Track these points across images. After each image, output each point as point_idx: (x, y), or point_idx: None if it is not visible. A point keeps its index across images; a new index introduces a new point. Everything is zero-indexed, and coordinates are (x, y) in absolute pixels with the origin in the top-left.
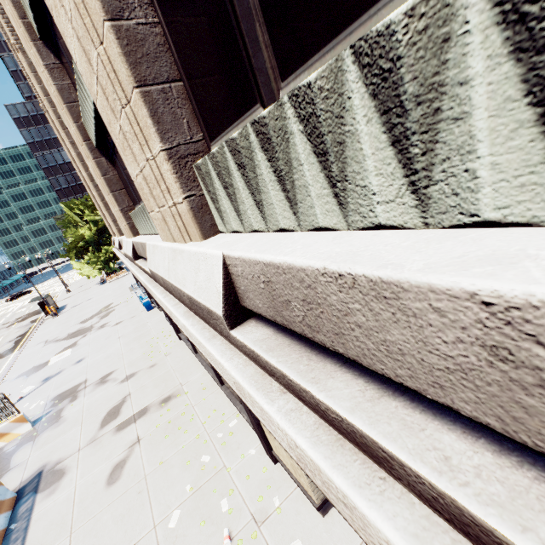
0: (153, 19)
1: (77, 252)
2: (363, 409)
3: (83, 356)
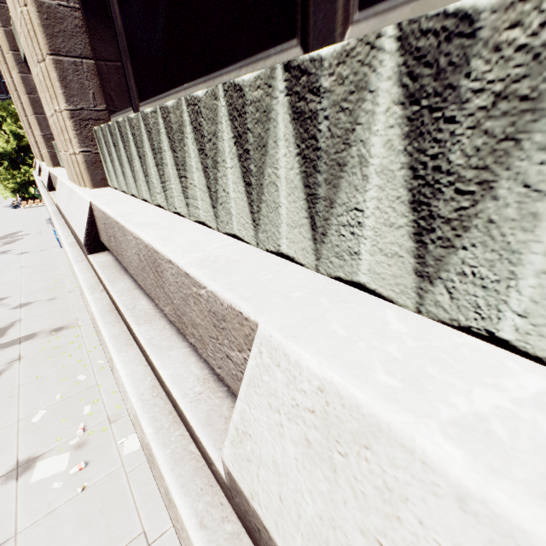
0: (75, 4)
1: None
2: (122, 292)
3: None
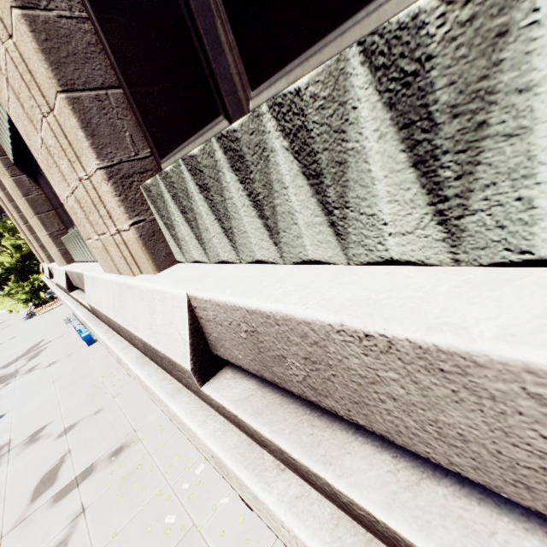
0: (81, 13)
1: None
2: (402, 503)
3: (6, 410)
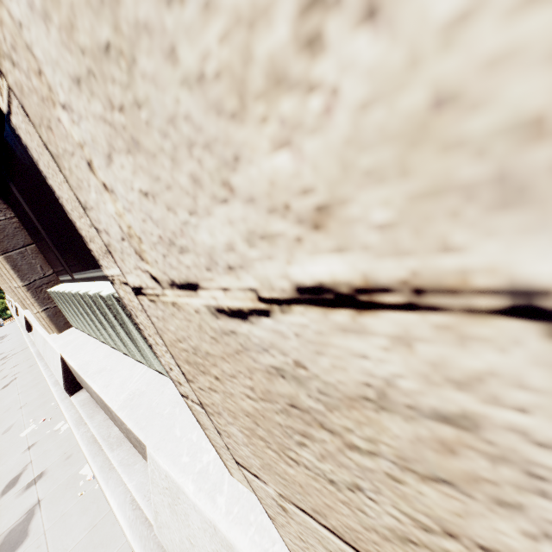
0: None
1: None
2: None
3: None
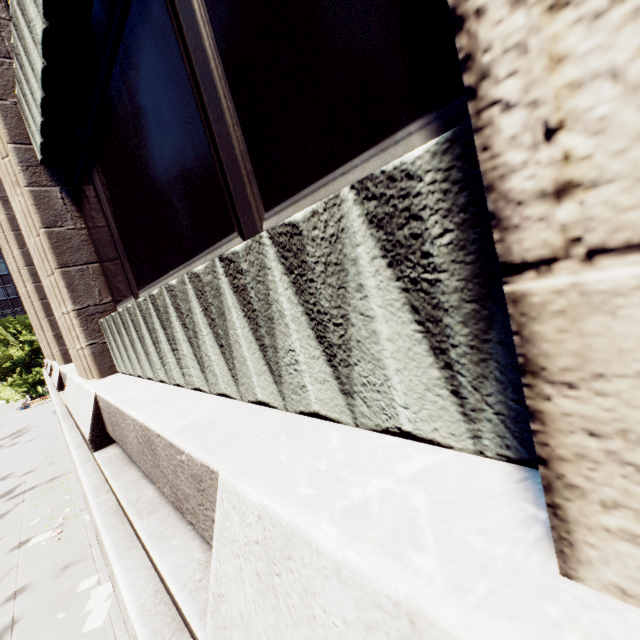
0: None
1: (0, 373)
2: None
3: None
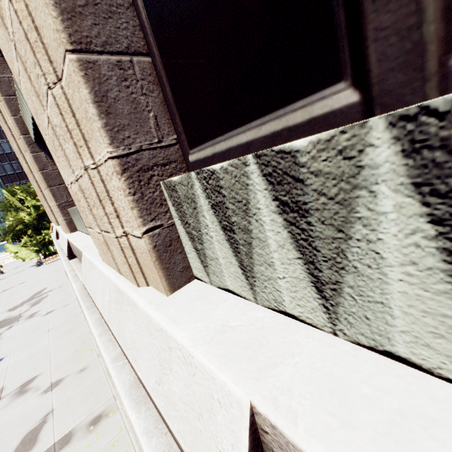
0: None
1: (14, 235)
2: None
3: (5, 354)
